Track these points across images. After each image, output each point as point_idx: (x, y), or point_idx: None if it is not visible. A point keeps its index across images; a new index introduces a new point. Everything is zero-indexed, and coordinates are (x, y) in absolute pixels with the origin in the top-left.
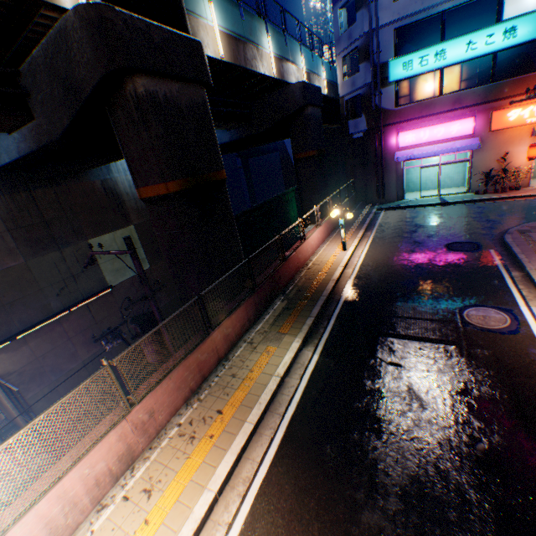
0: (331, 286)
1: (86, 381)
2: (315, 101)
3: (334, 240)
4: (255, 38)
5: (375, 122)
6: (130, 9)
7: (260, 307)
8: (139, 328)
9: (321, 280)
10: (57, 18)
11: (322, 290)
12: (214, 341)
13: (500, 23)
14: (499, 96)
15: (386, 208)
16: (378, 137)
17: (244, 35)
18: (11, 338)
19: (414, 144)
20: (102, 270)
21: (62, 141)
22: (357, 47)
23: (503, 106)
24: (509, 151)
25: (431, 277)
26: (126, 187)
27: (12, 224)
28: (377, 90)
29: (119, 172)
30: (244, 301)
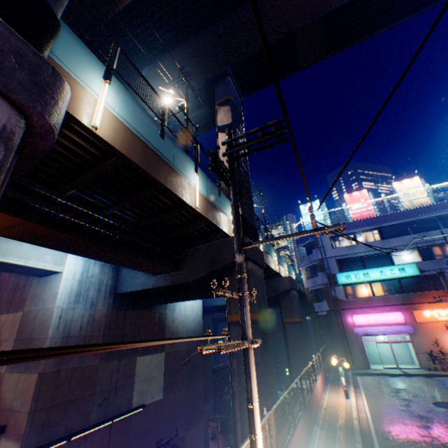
0: (357, 421)
1: (267, 415)
2: (295, 287)
3: (331, 390)
4: (270, 252)
5: (334, 305)
6: (249, 238)
7: (307, 428)
8: (219, 426)
9: (343, 416)
10: (218, 236)
11: (350, 423)
12: (295, 440)
13: (394, 264)
14: (411, 301)
15: (359, 372)
16: (338, 315)
17: (267, 251)
18: (68, 436)
19: (366, 323)
20: (134, 387)
21: (189, 283)
22: (314, 264)
23: (417, 307)
24: (436, 337)
25: (439, 423)
26: (170, 320)
27: (107, 330)
28: (331, 286)
29: (170, 309)
30: (302, 411)
